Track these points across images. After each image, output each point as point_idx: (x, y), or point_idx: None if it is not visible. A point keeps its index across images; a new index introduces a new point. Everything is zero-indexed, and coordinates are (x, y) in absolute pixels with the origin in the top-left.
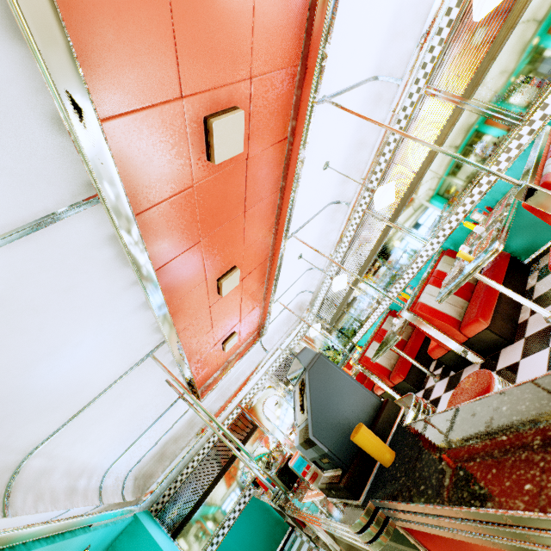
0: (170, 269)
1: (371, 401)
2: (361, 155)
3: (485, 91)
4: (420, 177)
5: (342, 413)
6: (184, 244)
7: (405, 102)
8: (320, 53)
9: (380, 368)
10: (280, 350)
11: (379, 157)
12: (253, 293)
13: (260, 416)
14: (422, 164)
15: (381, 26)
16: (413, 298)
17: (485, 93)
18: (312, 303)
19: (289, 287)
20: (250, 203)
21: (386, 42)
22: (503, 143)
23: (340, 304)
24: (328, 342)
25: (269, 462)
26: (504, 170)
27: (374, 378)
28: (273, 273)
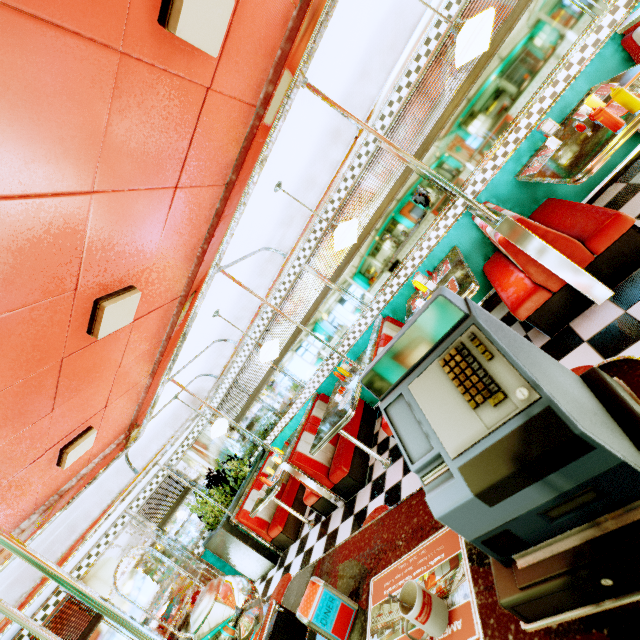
0: (4, 217)
1: (573, 376)
2: (308, 196)
3: (432, 158)
4: (368, 233)
5: (569, 389)
6: (58, 175)
7: (361, 149)
8: (330, 1)
9: (316, 465)
10: (155, 469)
11: (327, 204)
12: (141, 355)
13: (107, 595)
14: (371, 219)
15: (358, 50)
16: (370, 359)
17: (431, 160)
18: (214, 393)
19: (190, 361)
20: (188, 178)
21: (355, 75)
22: (442, 210)
23: (254, 391)
24: (229, 450)
25: (241, 638)
26: (442, 236)
27: (308, 480)
28: (182, 324)
